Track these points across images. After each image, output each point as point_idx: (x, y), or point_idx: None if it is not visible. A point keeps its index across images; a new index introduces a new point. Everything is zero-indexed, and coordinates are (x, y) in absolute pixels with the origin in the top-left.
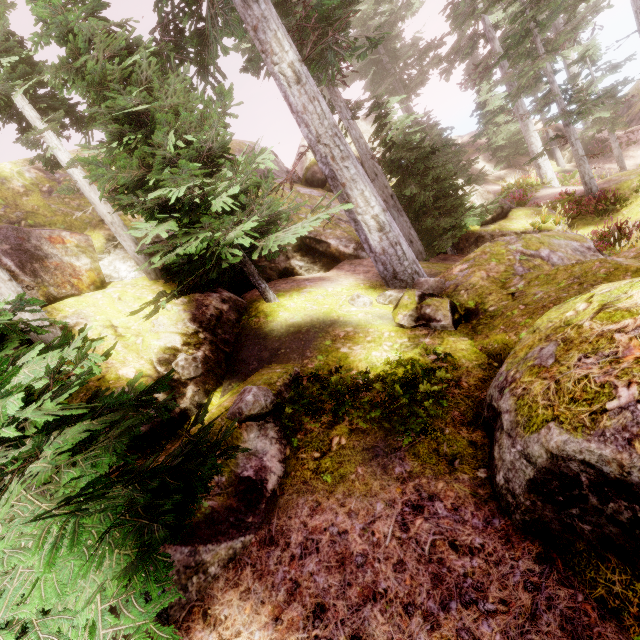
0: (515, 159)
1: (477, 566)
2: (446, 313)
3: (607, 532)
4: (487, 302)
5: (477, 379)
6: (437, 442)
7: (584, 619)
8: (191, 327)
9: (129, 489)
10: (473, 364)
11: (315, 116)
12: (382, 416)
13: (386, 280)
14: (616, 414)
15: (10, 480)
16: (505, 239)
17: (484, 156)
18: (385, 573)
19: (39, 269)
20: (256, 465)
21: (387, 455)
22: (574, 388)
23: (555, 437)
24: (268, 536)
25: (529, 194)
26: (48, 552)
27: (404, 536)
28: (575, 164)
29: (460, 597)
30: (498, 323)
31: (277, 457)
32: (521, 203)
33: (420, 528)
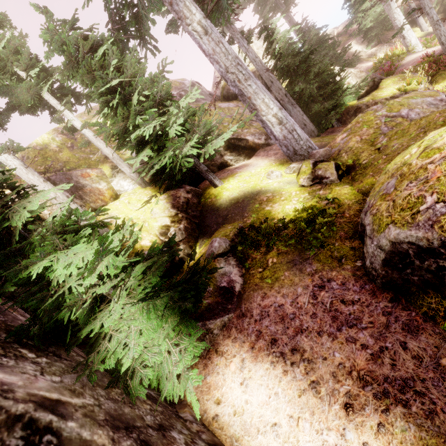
0: (384, 35)
1: (356, 309)
2: (332, 171)
3: (426, 278)
4: (361, 158)
5: (355, 210)
6: (331, 251)
7: (415, 323)
8: (173, 211)
9: (168, 293)
10: (352, 201)
11: (222, 54)
12: (296, 242)
13: (289, 157)
14: (424, 212)
15: (120, 290)
16: (373, 108)
17: (357, 40)
18: (306, 320)
19: (82, 194)
20: (227, 280)
21: (301, 263)
22: (402, 202)
23: (392, 232)
24: (241, 313)
25: (396, 63)
26: (146, 314)
27: (315, 301)
28: None
29: (347, 324)
30: (368, 171)
31: (238, 274)
32: (389, 73)
33: (323, 296)
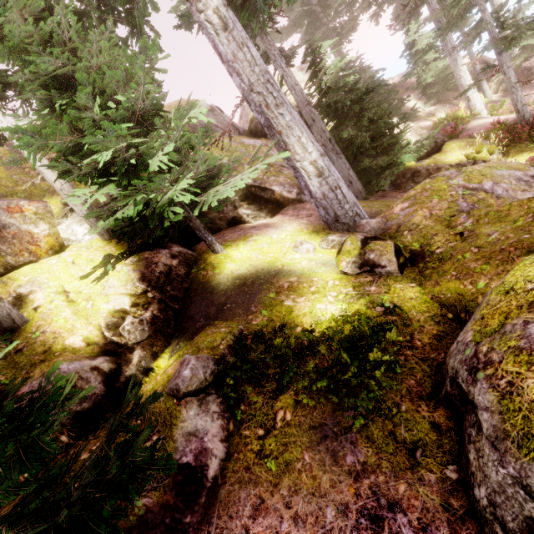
0: (443, 95)
1: None
2: (391, 258)
3: None
4: (433, 243)
5: (431, 336)
6: (393, 422)
7: None
8: (140, 287)
9: None
10: (425, 317)
11: (245, 63)
12: (329, 387)
13: (328, 224)
14: None
15: None
16: (445, 174)
17: (414, 94)
18: None
19: None
20: (196, 448)
21: (336, 437)
22: None
23: None
24: None
25: (460, 126)
26: None
27: None
28: (501, 94)
29: None
30: (448, 268)
31: (219, 436)
32: (453, 136)
33: None
